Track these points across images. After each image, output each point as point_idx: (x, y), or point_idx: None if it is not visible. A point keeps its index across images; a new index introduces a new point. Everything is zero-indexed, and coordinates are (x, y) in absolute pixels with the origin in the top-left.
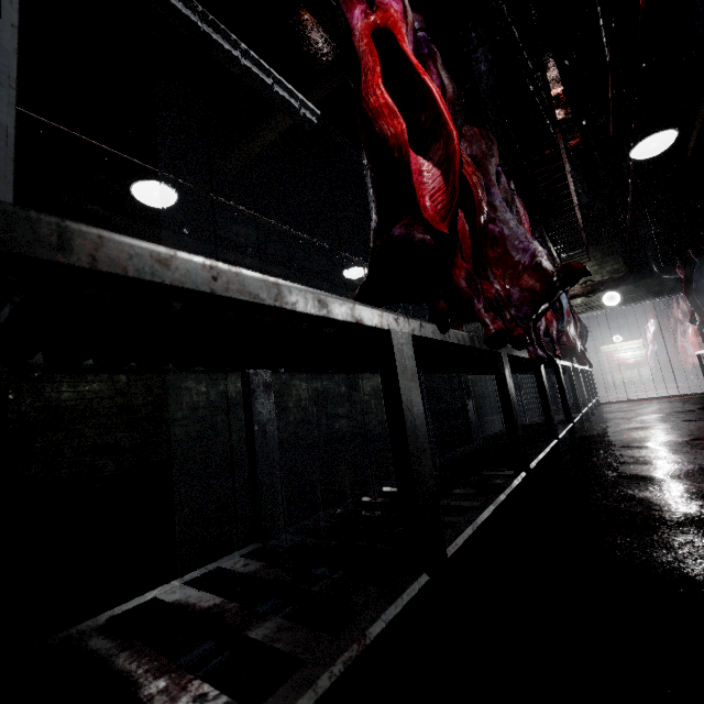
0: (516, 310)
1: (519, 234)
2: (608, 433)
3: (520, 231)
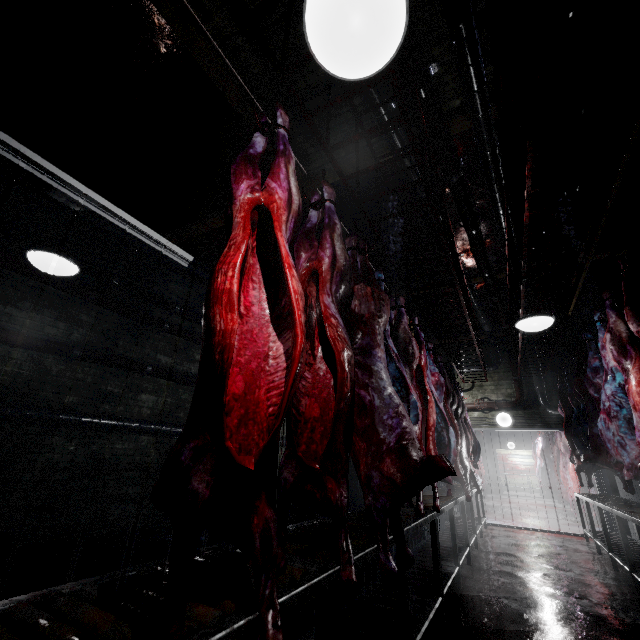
0: (374, 497)
1: (392, 407)
2: (482, 605)
3: (394, 404)
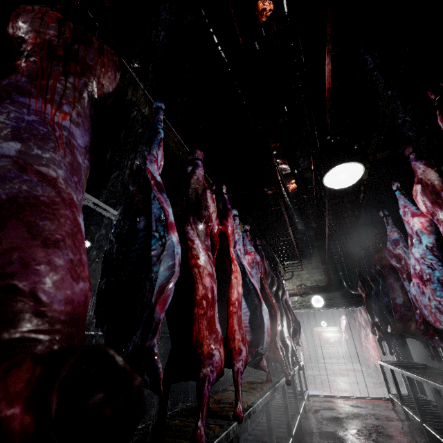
0: None
1: None
2: None
3: (3, 190)
